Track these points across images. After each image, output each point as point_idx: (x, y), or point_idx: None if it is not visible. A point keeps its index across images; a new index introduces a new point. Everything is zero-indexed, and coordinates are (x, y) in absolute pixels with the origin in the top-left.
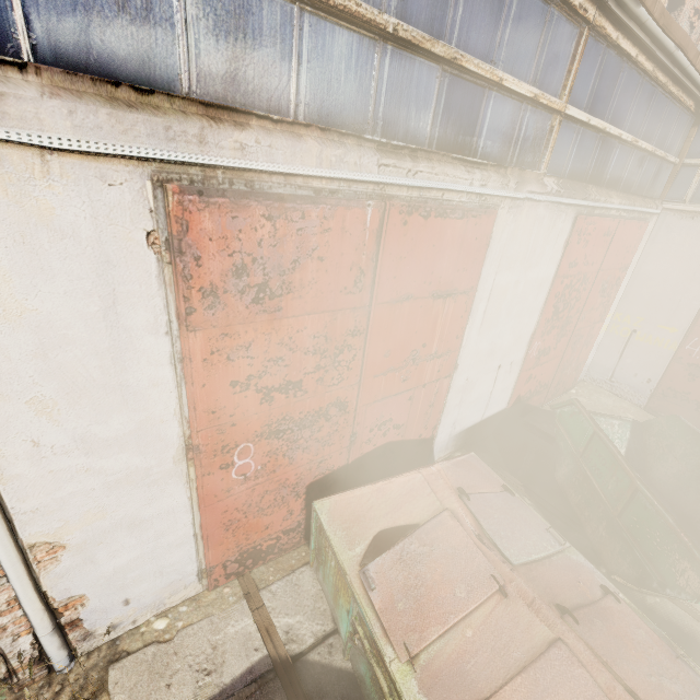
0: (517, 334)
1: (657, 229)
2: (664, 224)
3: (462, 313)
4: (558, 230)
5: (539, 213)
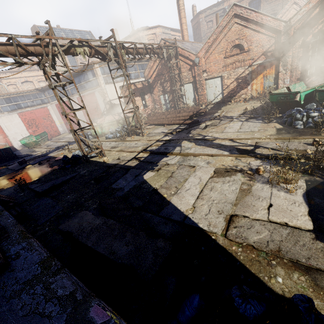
0: (21, 130)
1: (52, 107)
2: (51, 106)
3: (0, 130)
4: (15, 116)
5: (7, 116)
